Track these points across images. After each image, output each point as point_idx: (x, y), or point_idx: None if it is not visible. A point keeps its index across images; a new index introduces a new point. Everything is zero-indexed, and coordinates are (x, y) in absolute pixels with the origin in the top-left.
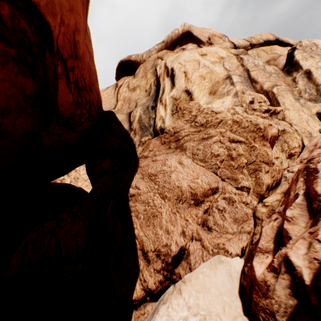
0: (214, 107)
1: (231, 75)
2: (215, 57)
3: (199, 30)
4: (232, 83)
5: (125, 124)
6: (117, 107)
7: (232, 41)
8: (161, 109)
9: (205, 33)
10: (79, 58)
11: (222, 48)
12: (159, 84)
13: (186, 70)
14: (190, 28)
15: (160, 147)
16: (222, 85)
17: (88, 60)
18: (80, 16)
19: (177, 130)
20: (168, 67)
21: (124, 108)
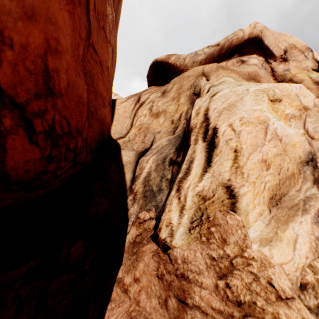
0: (275, 257)
1: (317, 156)
2: (295, 105)
3: (275, 37)
4: (318, 180)
5: (128, 171)
6: (128, 135)
7: (317, 59)
8: (175, 208)
9: (282, 42)
10: (58, 94)
11: (300, 68)
12: (188, 141)
13: (239, 147)
14: (262, 33)
15: (153, 280)
16: (297, 182)
17: (80, 92)
18: (58, 25)
19: (188, 273)
20: (209, 119)
21: (136, 140)
